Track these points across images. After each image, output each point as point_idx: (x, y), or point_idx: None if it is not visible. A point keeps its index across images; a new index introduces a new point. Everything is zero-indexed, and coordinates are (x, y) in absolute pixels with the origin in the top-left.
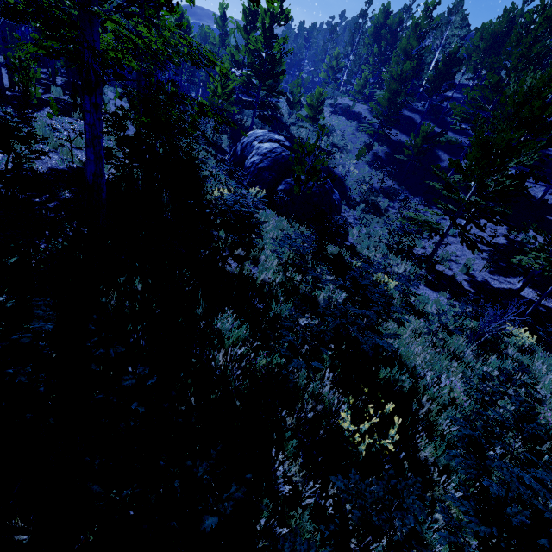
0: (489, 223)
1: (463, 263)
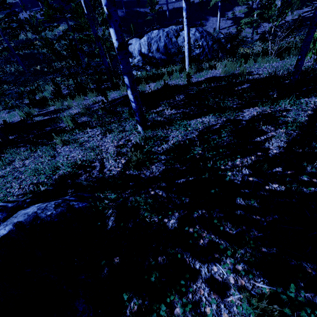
0: (214, 20)
1: (246, 34)
